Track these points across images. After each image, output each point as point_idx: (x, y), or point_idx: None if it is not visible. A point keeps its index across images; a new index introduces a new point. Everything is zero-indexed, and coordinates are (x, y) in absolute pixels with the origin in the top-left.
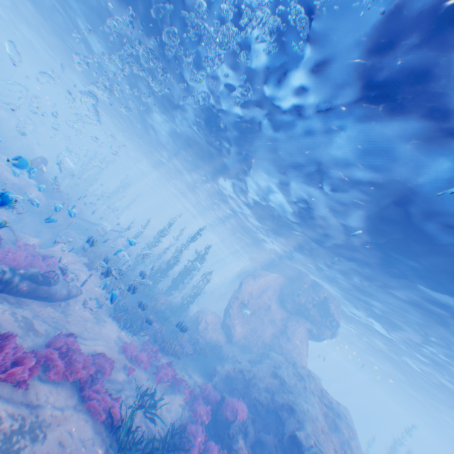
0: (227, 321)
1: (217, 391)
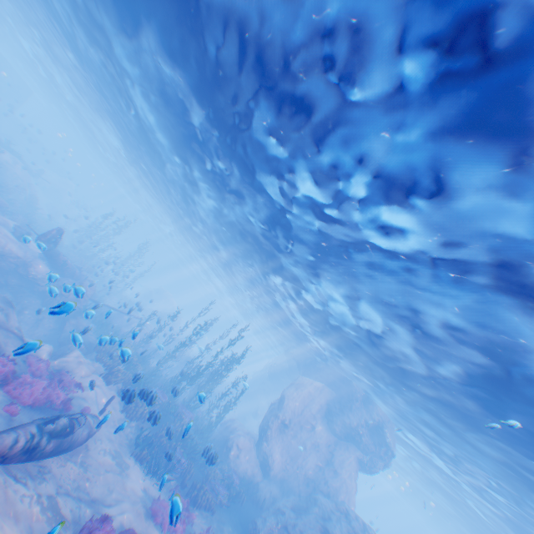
0: (263, 447)
1: None
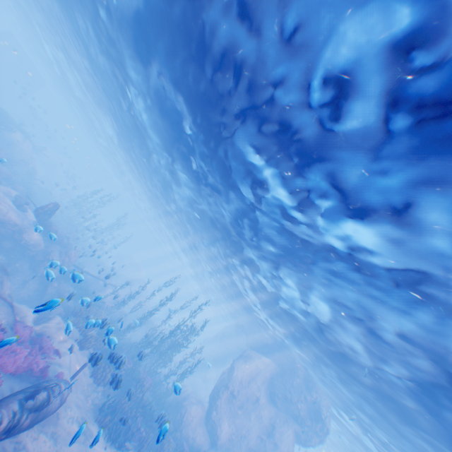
0: (213, 415)
1: None
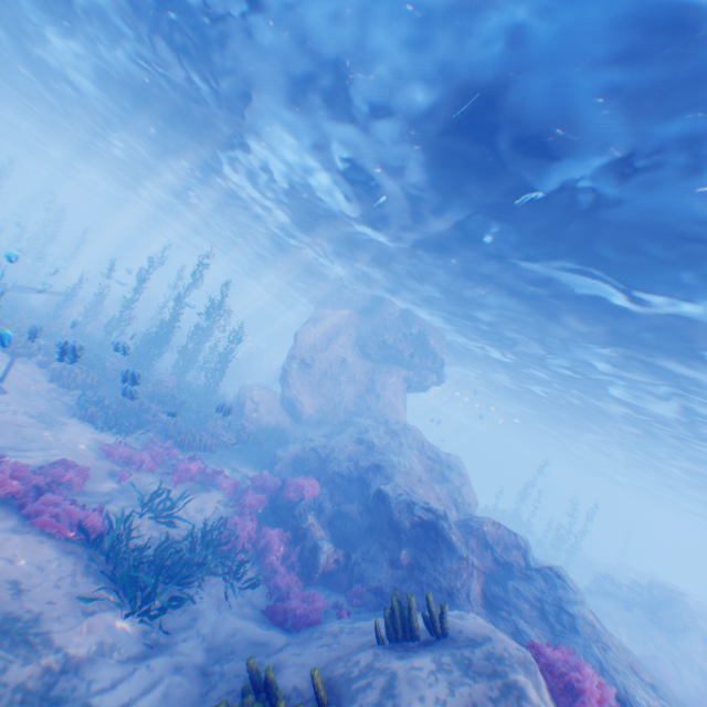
0: (285, 393)
1: (275, 475)
